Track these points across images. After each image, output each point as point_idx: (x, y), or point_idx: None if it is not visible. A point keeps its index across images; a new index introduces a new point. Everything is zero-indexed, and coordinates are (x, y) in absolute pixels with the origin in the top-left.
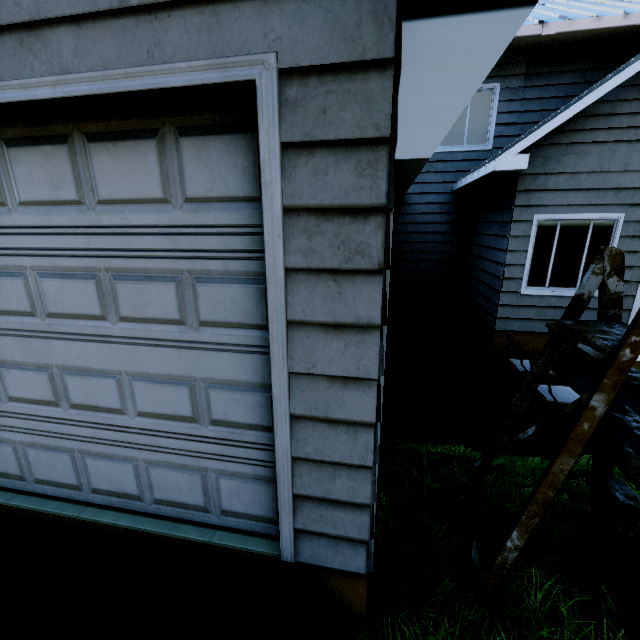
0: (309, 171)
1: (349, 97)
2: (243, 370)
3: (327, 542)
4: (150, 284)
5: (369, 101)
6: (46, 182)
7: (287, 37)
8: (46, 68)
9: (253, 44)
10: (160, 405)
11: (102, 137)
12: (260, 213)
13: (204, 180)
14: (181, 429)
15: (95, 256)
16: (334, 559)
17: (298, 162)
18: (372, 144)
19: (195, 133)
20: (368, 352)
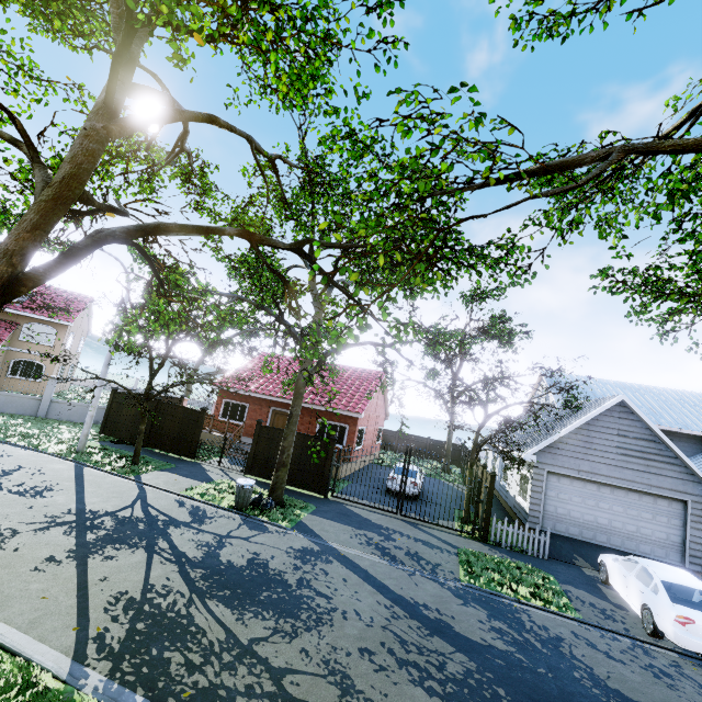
0: (693, 510)
1: (699, 505)
2: (677, 533)
3: (694, 565)
4: (662, 517)
5: (701, 506)
6: (648, 500)
7: (692, 498)
8: (659, 491)
9: (687, 497)
10: (660, 536)
11: (659, 497)
12: (683, 512)
13: (675, 506)
14: (663, 541)
15: (653, 511)
16: (695, 568)
17: (692, 509)
18: (701, 510)
19: (674, 501)
20: (701, 533)
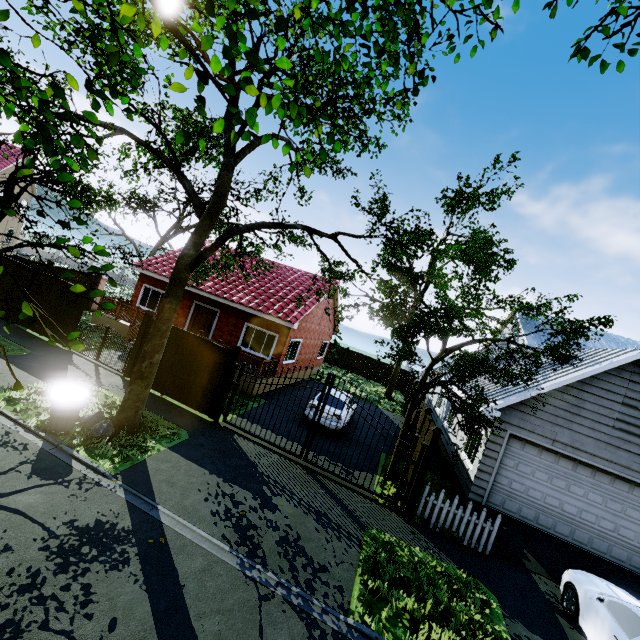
0: None
1: None
2: None
3: None
4: None
5: None
6: None
7: None
8: None
9: None
10: None
11: None
12: None
13: None
14: None
15: None
16: None
17: None
18: None
19: None
20: None
